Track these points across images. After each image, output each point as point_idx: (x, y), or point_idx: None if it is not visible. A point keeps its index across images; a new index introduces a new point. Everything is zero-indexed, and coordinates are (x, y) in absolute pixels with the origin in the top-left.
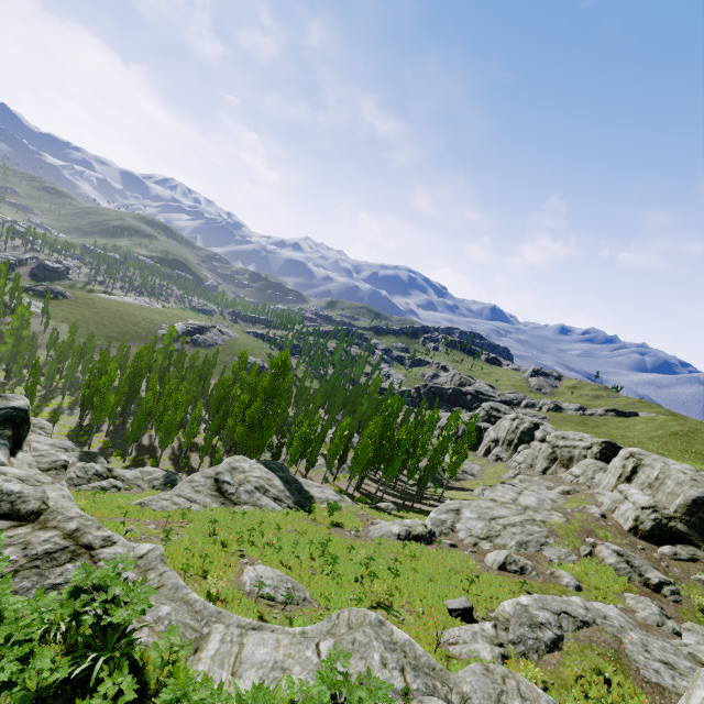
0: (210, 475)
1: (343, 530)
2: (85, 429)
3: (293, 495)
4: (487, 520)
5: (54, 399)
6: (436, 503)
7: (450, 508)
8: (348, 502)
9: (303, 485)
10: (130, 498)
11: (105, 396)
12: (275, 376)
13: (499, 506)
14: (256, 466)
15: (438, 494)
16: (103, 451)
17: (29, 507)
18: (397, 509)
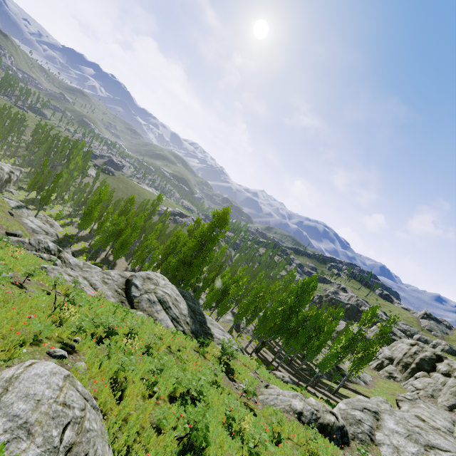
0: (126, 276)
1: (231, 380)
2: (78, 237)
3: (193, 323)
4: (422, 445)
5: (74, 218)
6: (330, 394)
7: (366, 406)
8: (245, 355)
9: (207, 321)
10: (43, 264)
11: (92, 210)
12: (214, 224)
13: (433, 431)
14: (170, 286)
15: (331, 387)
16: (79, 251)
17: None
18: (292, 384)
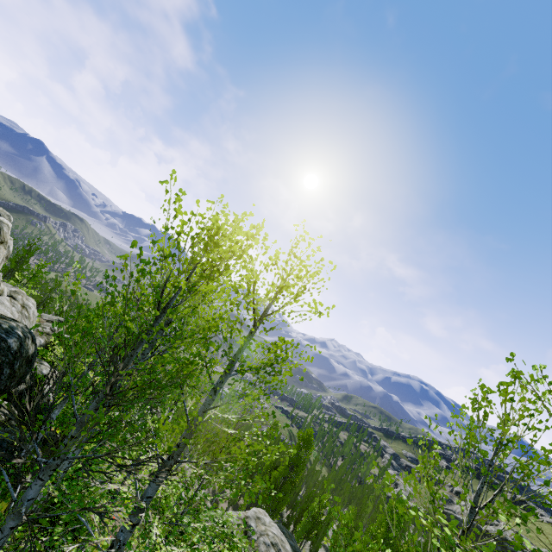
0: (241, 517)
1: None
2: None
3: None
4: None
5: None
6: None
7: None
8: None
9: None
10: None
11: None
12: (300, 447)
13: None
14: (274, 524)
15: None
16: None
17: (187, 474)
18: None
